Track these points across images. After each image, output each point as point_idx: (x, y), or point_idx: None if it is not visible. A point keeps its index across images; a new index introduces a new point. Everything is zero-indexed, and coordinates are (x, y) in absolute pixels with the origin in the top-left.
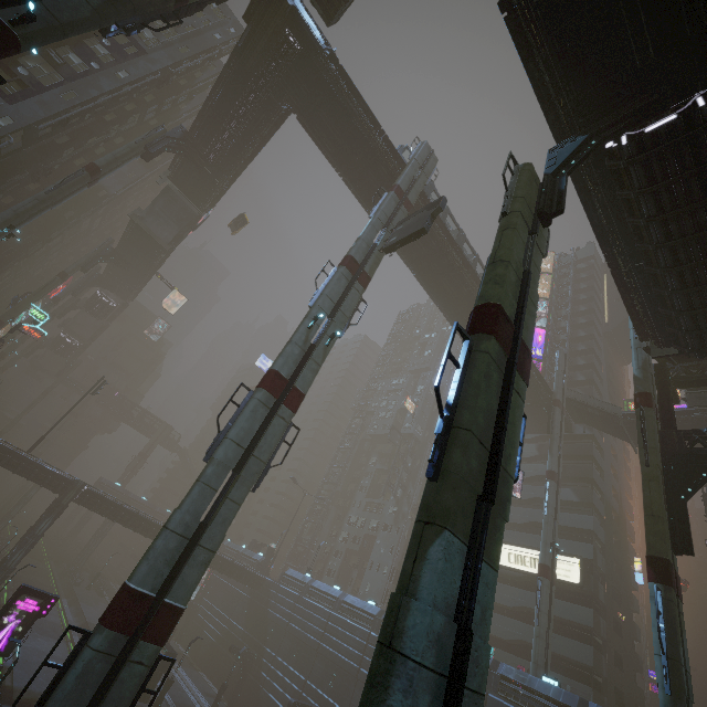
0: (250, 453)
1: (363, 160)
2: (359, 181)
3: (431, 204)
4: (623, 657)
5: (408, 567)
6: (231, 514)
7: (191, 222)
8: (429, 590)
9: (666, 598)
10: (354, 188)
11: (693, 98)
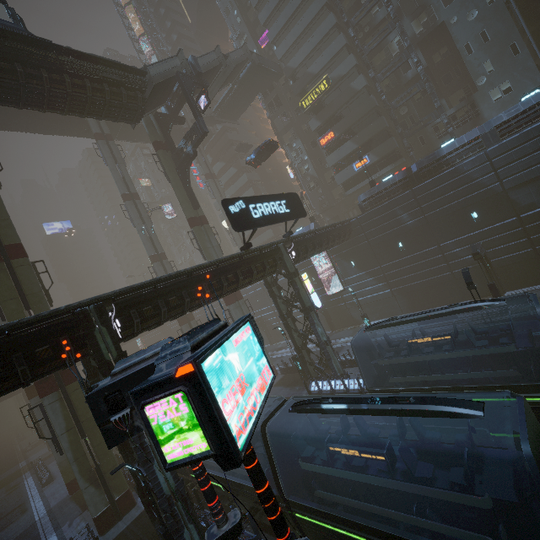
0: None
1: None
2: None
3: None
4: None
5: None
6: None
7: None
8: None
9: (195, 232)
10: None
11: None
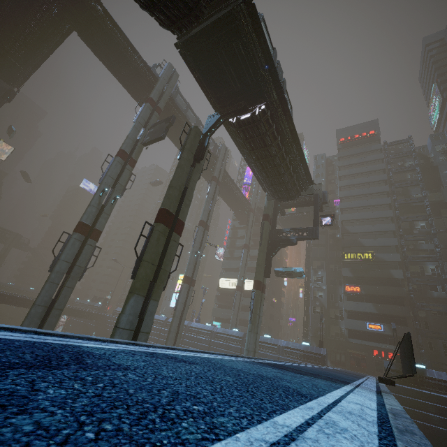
0: (74, 265)
1: (130, 73)
2: (130, 85)
3: (167, 119)
4: (274, 315)
5: (124, 306)
6: (68, 293)
7: (5, 94)
8: (128, 311)
9: (256, 294)
10: (127, 89)
11: (257, 107)
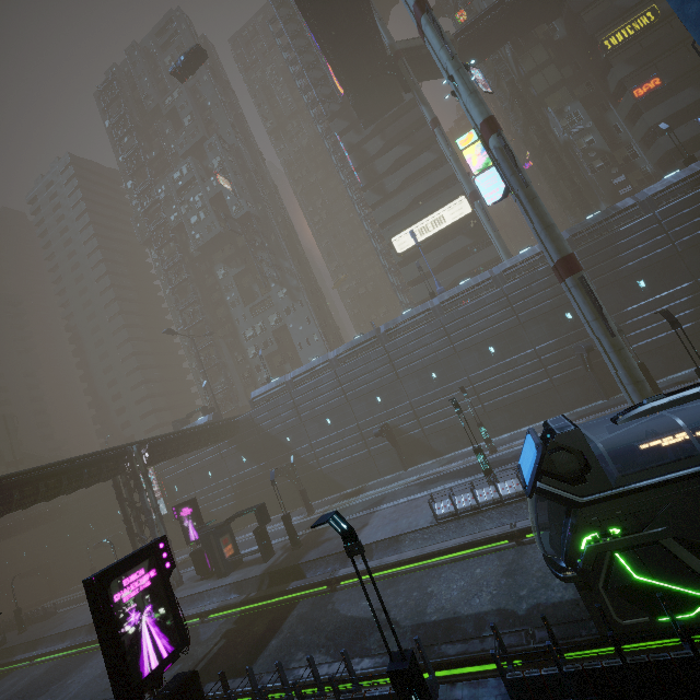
0: None
1: None
2: None
3: None
4: None
5: None
6: None
7: None
8: None
9: None
10: None
11: None
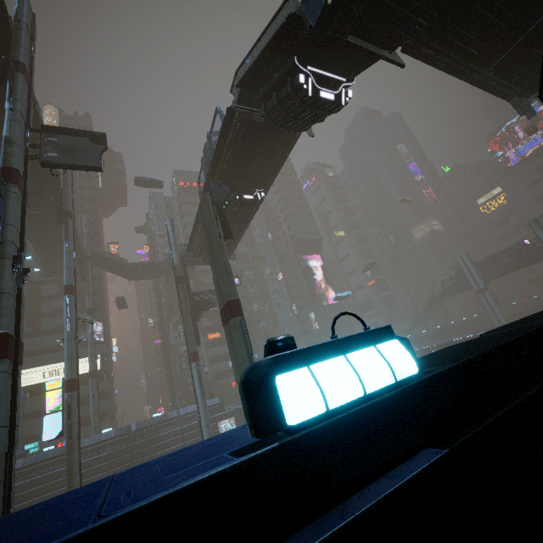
0: (15, 426)
1: None
2: None
3: (93, 135)
4: (113, 394)
5: None
6: (13, 489)
7: None
8: None
9: (199, 366)
10: None
11: (256, 191)
